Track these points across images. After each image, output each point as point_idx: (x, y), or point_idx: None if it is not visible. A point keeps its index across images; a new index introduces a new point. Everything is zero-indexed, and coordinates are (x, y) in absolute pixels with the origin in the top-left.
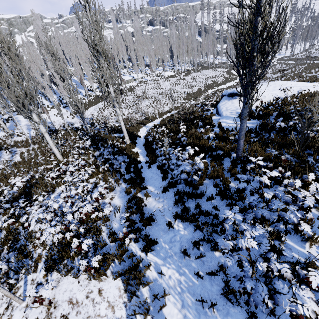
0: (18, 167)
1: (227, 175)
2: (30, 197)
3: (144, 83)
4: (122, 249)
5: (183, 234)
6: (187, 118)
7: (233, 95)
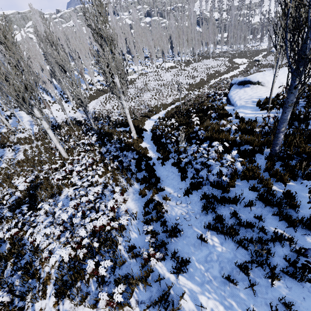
0: (22, 166)
1: (263, 175)
2: (35, 200)
3: (145, 76)
4: (145, 269)
5: (221, 251)
6: (196, 110)
7: (244, 83)
